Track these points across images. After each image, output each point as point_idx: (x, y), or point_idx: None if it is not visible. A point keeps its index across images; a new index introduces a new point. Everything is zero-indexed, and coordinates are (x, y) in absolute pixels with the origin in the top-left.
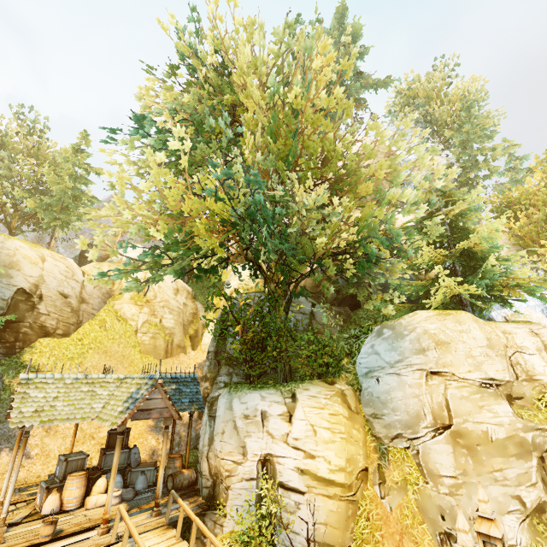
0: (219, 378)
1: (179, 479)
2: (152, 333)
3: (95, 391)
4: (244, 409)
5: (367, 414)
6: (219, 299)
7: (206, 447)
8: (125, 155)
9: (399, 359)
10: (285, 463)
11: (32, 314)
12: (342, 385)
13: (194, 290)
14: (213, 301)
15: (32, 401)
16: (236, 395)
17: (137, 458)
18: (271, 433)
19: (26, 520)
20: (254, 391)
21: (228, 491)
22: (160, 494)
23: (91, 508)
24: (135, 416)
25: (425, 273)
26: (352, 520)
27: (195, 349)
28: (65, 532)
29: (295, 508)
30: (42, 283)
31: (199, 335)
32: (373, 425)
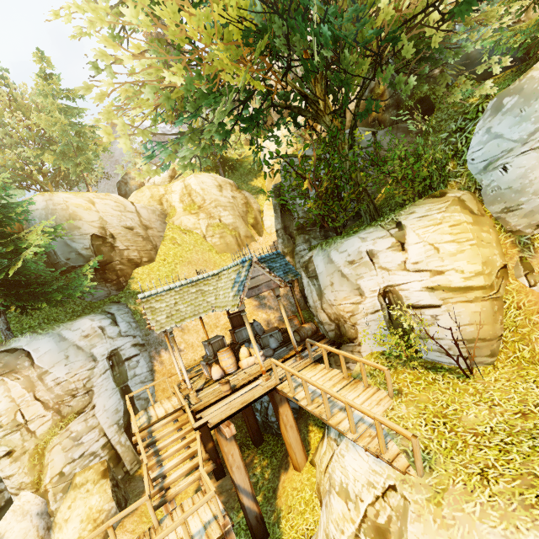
0: (297, 248)
1: (303, 332)
2: (218, 234)
3: (202, 289)
4: (346, 257)
5: (495, 213)
6: (262, 181)
7: (317, 302)
8: (84, 11)
9: (536, 128)
10: (410, 288)
11: (116, 253)
12: (455, 193)
13: (234, 181)
14: (257, 185)
15: (159, 311)
16: (331, 248)
17: (260, 328)
18: (385, 268)
19: (205, 386)
20: (349, 237)
21: (356, 326)
22: (296, 345)
23: (246, 368)
24: (248, 295)
25: (533, 9)
26: (499, 314)
27: (261, 235)
28: (238, 385)
29: (432, 321)
30: (105, 224)
31: (259, 221)
32: (507, 220)
